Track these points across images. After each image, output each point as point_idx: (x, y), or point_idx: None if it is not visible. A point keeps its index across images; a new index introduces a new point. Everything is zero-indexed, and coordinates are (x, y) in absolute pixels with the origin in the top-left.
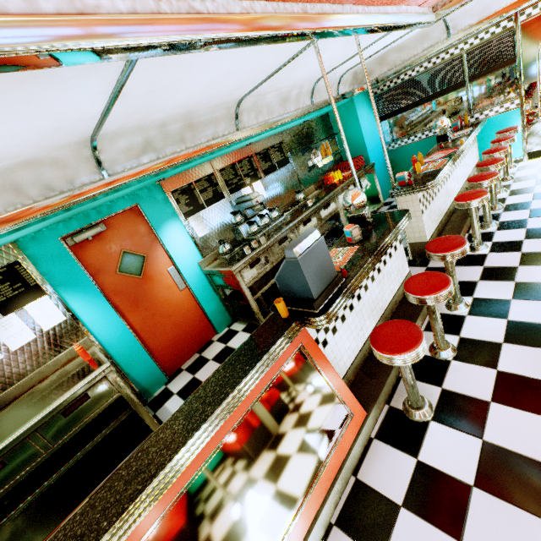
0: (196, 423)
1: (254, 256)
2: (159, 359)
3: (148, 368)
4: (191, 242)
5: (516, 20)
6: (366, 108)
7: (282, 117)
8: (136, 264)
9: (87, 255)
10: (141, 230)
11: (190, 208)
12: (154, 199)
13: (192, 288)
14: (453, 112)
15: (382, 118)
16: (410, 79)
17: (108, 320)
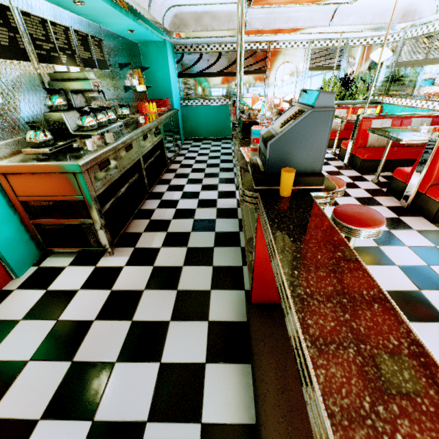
0: (429, 387)
1: (104, 154)
2: None
3: None
4: None
5: (269, 46)
6: (172, 58)
7: None
8: None
9: None
10: None
11: None
12: None
13: None
14: (230, 92)
15: (181, 75)
16: (206, 52)
17: None
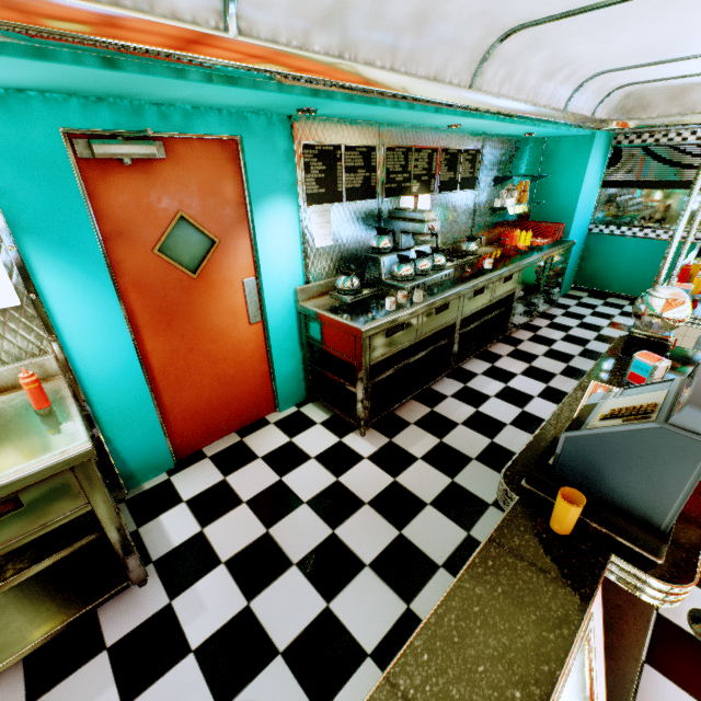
0: None
1: (399, 318)
2: (172, 427)
3: (149, 438)
4: (298, 249)
5: None
6: (599, 158)
7: (529, 105)
8: (194, 248)
9: (108, 193)
10: (226, 190)
11: (321, 190)
12: (271, 142)
13: (269, 327)
14: None
15: (609, 183)
16: (683, 143)
17: (107, 335)
